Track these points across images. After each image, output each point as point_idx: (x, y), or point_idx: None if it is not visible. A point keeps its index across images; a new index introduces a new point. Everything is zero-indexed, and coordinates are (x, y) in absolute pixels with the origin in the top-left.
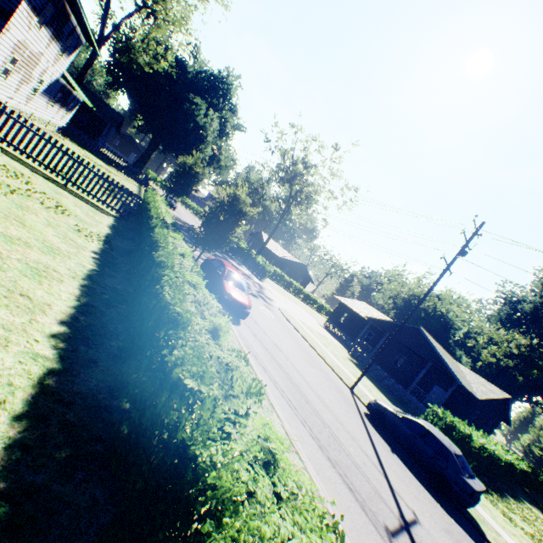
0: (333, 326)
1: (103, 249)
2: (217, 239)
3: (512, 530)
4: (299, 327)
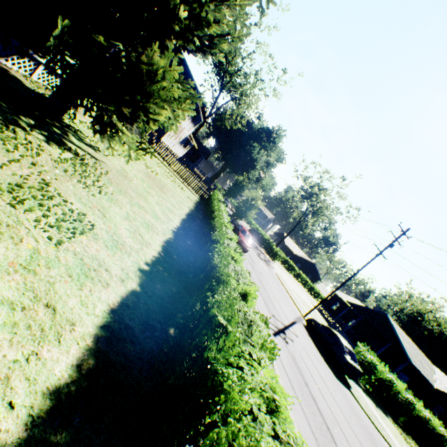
0: (325, 310)
1: (194, 205)
2: (242, 215)
3: (398, 435)
4: (286, 285)
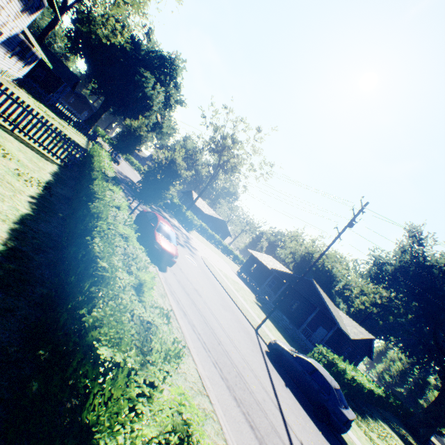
0: (244, 273)
1: (41, 195)
2: (153, 195)
3: None
4: (217, 274)
